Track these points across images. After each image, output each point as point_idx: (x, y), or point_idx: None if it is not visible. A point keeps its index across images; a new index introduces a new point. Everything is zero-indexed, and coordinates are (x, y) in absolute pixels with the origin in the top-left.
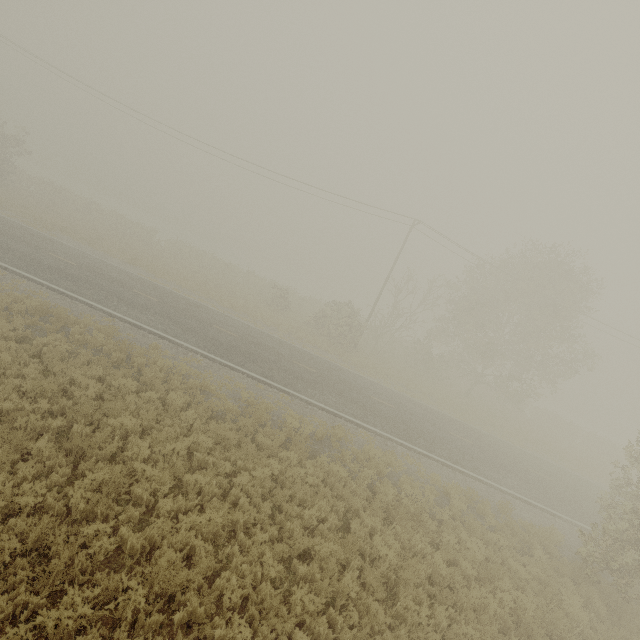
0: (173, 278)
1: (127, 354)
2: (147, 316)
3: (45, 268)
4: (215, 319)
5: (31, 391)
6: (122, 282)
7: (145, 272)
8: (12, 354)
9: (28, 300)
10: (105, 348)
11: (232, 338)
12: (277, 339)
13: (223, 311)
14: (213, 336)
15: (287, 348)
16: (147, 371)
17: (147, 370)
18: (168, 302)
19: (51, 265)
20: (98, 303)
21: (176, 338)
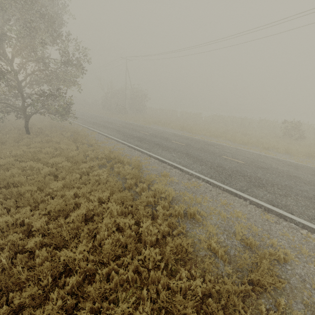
0: (202, 132)
1: (140, 180)
2: (171, 154)
3: (132, 137)
4: (225, 151)
5: (53, 209)
6: (168, 138)
7: (187, 132)
8: (67, 182)
9: (106, 151)
10: (128, 176)
11: (237, 164)
12: (291, 163)
13: (235, 146)
14: (218, 164)
15: (306, 171)
16: (141, 195)
17: (145, 194)
18: (191, 145)
19: (136, 136)
20: (146, 150)
21: (185, 167)
